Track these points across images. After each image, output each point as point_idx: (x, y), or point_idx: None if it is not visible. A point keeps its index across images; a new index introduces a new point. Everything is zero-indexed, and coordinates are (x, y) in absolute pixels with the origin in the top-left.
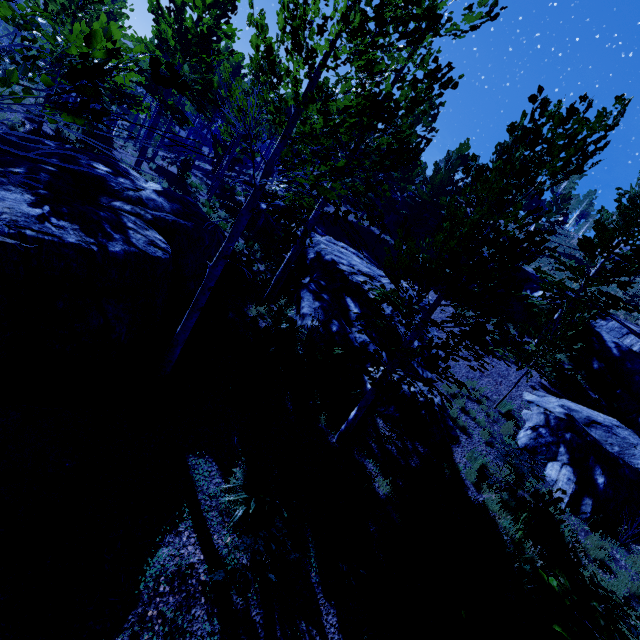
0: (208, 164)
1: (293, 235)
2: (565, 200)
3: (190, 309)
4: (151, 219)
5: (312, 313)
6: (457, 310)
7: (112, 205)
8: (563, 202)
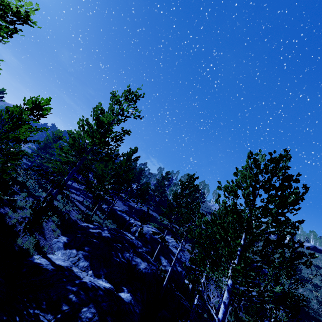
0: (71, 181)
1: (167, 245)
2: (203, 194)
3: (167, 277)
4: (145, 252)
5: (167, 264)
6: (193, 248)
7: (139, 251)
8: (203, 194)
